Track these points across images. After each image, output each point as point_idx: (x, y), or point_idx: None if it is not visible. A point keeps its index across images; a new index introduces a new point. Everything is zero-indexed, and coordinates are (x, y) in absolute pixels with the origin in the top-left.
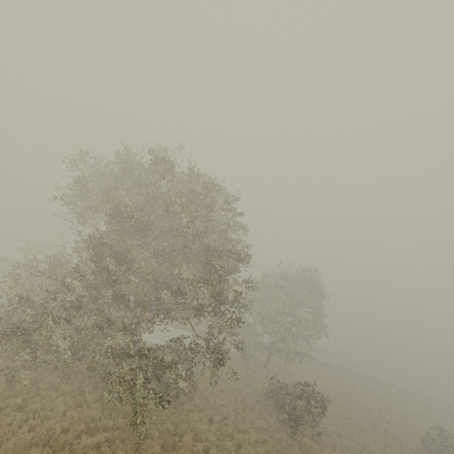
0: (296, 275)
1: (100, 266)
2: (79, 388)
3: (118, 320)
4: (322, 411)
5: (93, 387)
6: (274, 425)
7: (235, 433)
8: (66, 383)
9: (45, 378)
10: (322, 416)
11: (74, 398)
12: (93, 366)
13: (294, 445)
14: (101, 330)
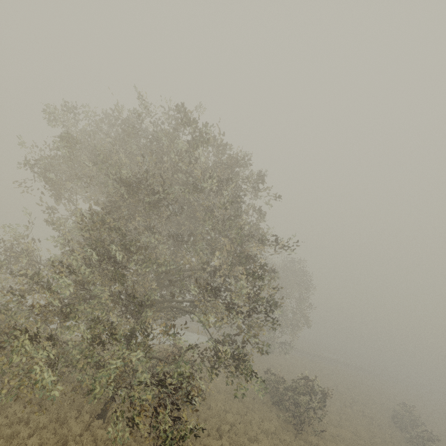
0: (285, 265)
1: (101, 255)
2: (58, 416)
3: (125, 328)
4: (322, 404)
5: (75, 410)
6: (279, 426)
7: (247, 443)
8: (37, 410)
9: (8, 409)
10: (326, 411)
11: (54, 432)
12: (79, 386)
13: (303, 445)
14: (102, 342)
